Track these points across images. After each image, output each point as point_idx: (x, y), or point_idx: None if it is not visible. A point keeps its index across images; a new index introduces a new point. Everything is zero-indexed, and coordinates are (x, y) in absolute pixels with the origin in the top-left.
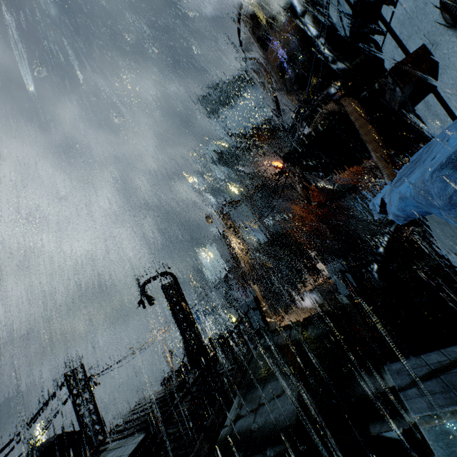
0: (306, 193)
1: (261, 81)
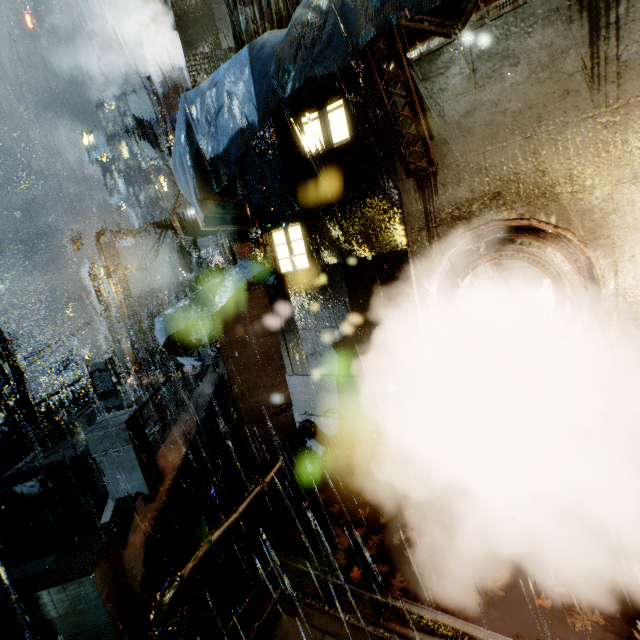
0: (184, 262)
1: (157, 117)
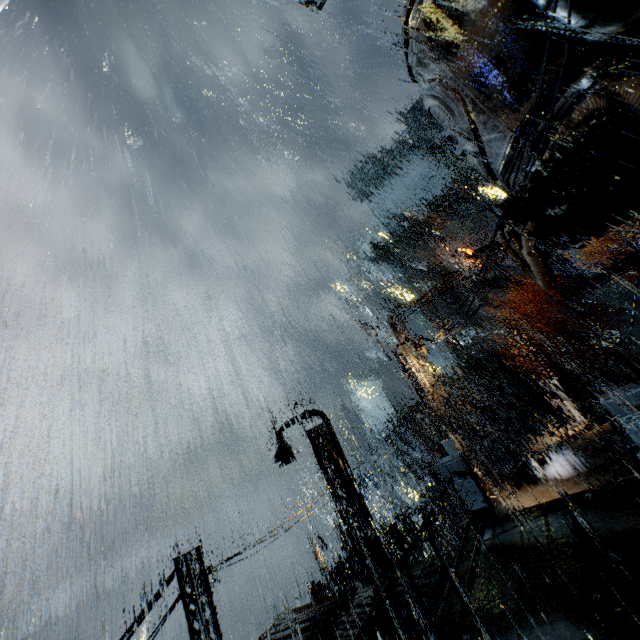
0: (545, 267)
1: (447, 107)
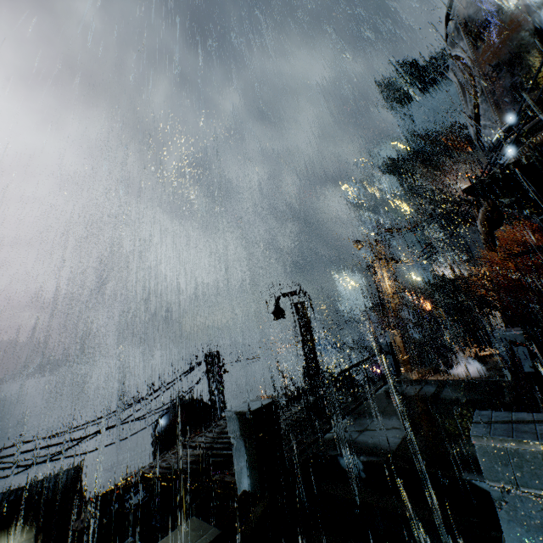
0: (489, 236)
1: (462, 87)
